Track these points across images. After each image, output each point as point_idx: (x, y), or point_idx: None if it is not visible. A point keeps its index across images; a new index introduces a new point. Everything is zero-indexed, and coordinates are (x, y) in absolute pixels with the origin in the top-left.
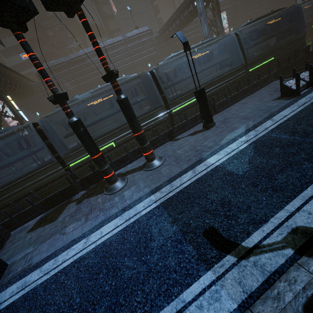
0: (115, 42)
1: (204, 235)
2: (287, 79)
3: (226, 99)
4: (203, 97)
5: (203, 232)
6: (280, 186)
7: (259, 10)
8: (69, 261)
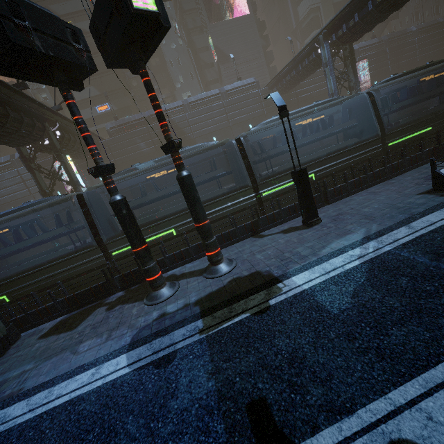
0: (209, 96)
1: (248, 410)
2: None
3: (346, 184)
4: (303, 180)
5: (247, 404)
6: (391, 349)
7: (421, 57)
8: (64, 398)
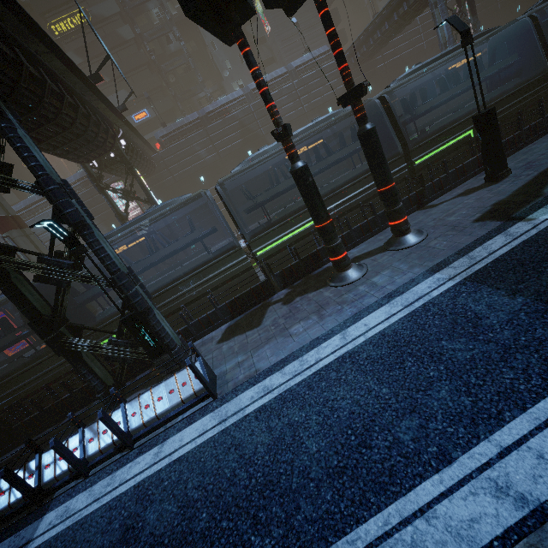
0: (275, 78)
1: None
2: None
3: (520, 132)
4: (491, 123)
5: None
6: None
7: None
8: (330, 358)
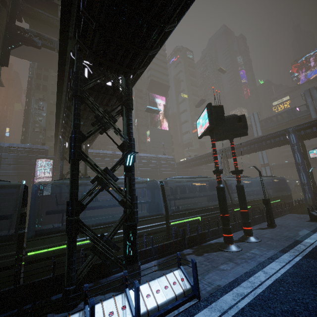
0: (151, 156)
1: None
2: (299, 214)
3: None
4: (269, 203)
5: None
6: None
7: None
8: (269, 281)
